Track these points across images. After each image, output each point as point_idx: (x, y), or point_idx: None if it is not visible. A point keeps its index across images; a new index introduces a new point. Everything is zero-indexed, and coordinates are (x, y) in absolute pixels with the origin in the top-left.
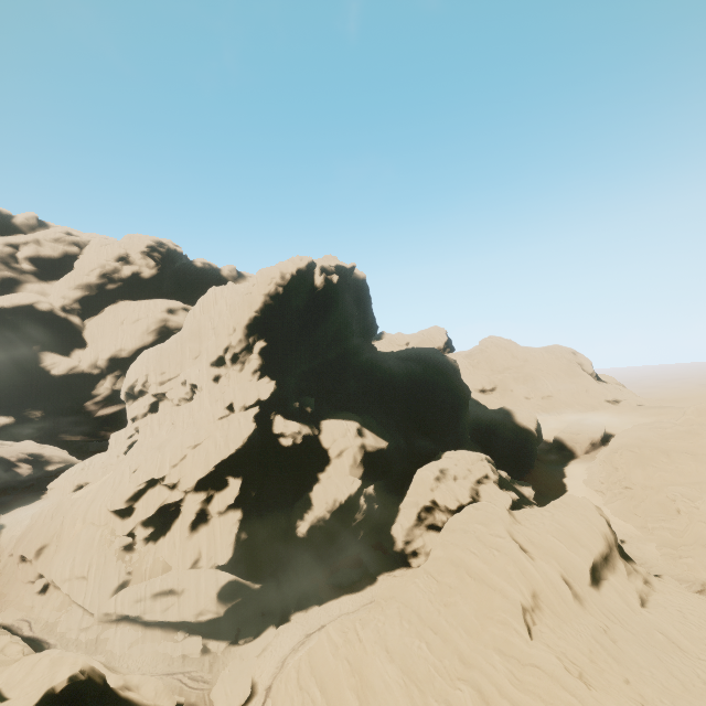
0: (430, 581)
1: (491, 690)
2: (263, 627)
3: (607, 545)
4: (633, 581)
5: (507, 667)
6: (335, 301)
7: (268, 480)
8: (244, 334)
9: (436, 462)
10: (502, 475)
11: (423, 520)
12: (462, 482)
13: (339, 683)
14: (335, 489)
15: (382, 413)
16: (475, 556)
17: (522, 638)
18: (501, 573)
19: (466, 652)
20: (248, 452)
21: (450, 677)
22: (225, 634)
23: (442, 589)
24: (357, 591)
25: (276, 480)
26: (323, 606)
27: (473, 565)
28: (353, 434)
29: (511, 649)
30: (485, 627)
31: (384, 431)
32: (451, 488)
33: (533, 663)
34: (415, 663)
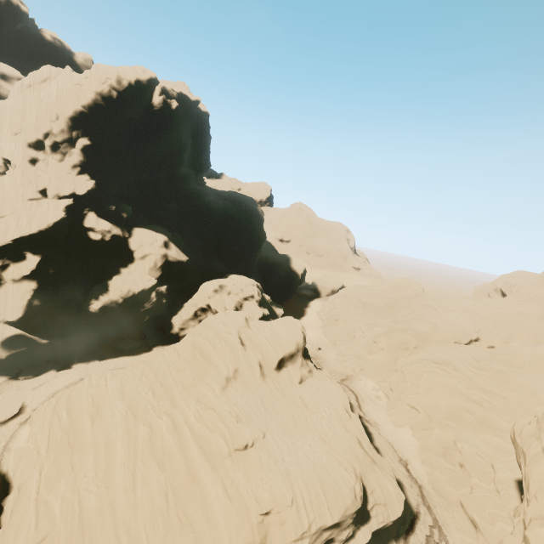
0: (174, 355)
1: (181, 420)
2: (45, 370)
3: (296, 349)
4: (302, 370)
5: (197, 409)
6: (170, 126)
7: (70, 263)
8: (67, 125)
9: (220, 280)
10: (266, 298)
11: (198, 316)
12: (233, 297)
13: (81, 410)
14: (132, 282)
15: (192, 235)
16: (210, 343)
17: (214, 393)
18: (221, 355)
19: (177, 398)
20: (53, 236)
21: (160, 412)
22: (7, 372)
23: (180, 360)
24: (135, 355)
25: (79, 265)
26: (103, 361)
27: (206, 348)
28: (160, 244)
29: (205, 399)
30: (197, 385)
31: (189, 249)
32: (224, 299)
33: (213, 407)
34: (139, 402)
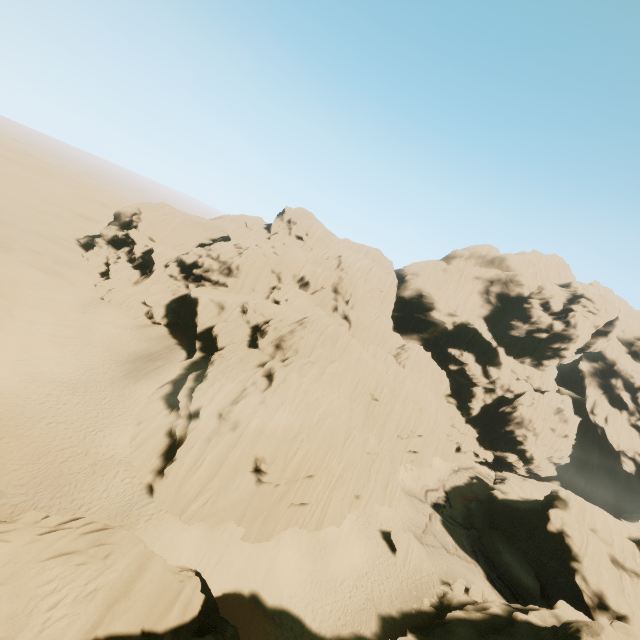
0: None
1: None
2: None
3: None
4: None
5: None
6: None
7: None
8: None
9: None
10: None
11: None
12: None
13: None
14: None
15: None
16: None
17: None
18: None
19: None
20: None
21: None
22: None
23: None
24: None
25: None
26: None
27: None
28: None
29: None
30: None
31: None
32: None
33: None
34: None
